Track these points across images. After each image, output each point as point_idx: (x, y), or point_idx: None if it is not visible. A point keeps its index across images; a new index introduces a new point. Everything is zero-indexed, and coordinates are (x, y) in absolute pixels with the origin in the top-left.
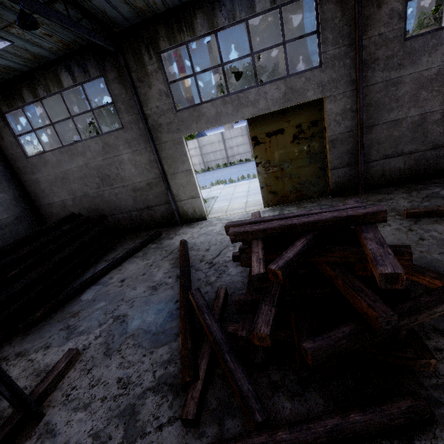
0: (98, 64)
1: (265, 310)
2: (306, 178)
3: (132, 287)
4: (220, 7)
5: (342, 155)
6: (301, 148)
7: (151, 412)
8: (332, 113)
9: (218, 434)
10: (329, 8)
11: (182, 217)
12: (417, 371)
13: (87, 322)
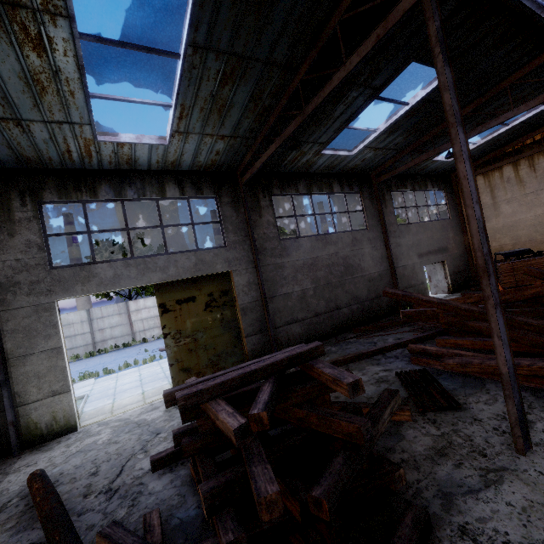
0: None
1: (259, 471)
2: (223, 348)
3: None
4: (130, 183)
5: (253, 322)
6: (214, 316)
7: None
8: (240, 284)
9: None
10: (227, 209)
11: (22, 436)
12: (397, 490)
13: None
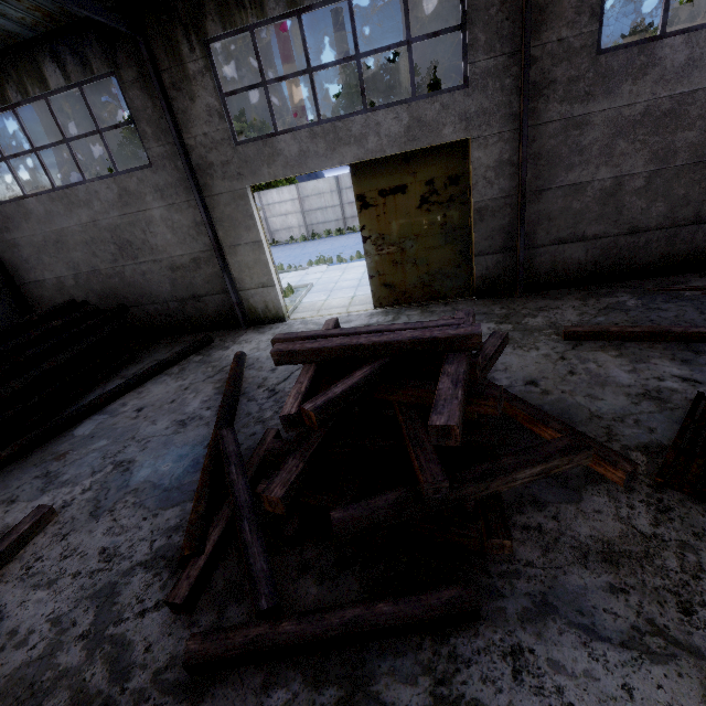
0: (106, 52)
1: (290, 465)
2: (440, 267)
3: (151, 420)
4: None
5: (493, 234)
6: (432, 218)
7: (136, 593)
8: (481, 165)
9: (214, 623)
10: None
11: (247, 315)
12: (490, 554)
13: (75, 468)
